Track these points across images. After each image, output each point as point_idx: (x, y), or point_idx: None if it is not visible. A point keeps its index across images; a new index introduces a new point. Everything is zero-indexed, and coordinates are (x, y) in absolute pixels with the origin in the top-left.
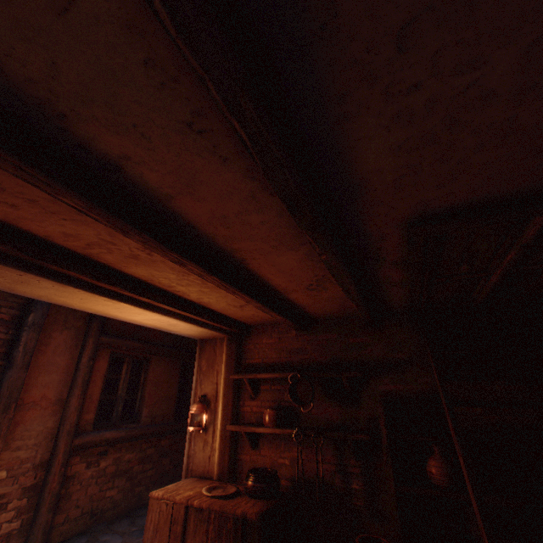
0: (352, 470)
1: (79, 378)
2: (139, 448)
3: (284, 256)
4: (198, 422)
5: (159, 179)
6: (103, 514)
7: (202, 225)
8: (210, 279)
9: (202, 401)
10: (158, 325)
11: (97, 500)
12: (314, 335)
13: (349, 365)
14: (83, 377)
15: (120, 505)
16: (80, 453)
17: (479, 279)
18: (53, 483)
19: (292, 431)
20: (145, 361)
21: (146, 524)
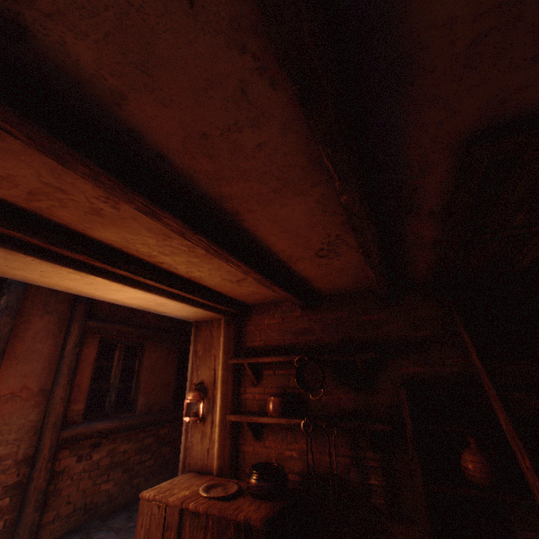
0: (370, 464)
1: (64, 367)
2: (136, 438)
3: (289, 206)
4: (195, 411)
5: (94, 56)
6: (98, 509)
7: (175, 153)
8: (196, 240)
9: (198, 389)
10: (144, 305)
11: (91, 494)
12: (322, 314)
13: (363, 346)
14: (69, 366)
15: (116, 498)
16: (69, 446)
17: (532, 236)
18: (39, 480)
19: (300, 421)
20: (139, 347)
21: (136, 529)
